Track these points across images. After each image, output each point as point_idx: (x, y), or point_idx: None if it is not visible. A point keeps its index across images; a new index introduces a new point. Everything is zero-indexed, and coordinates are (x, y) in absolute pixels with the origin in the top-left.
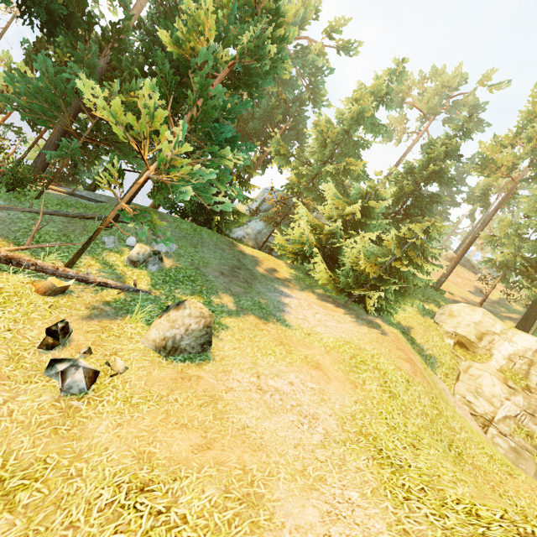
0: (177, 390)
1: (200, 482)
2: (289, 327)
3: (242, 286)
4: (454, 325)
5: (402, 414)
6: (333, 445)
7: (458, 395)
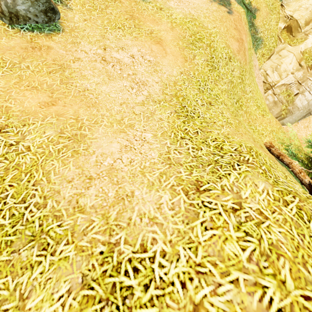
0: (28, 59)
1: (43, 127)
2: None
3: None
4: (295, 8)
5: (214, 83)
6: (150, 104)
7: (262, 70)
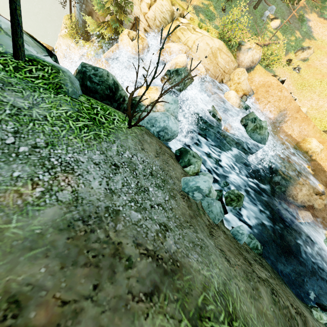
0: (309, 68)
1: None
2: (316, 40)
3: (296, 22)
4: None
5: None
6: None
7: None
